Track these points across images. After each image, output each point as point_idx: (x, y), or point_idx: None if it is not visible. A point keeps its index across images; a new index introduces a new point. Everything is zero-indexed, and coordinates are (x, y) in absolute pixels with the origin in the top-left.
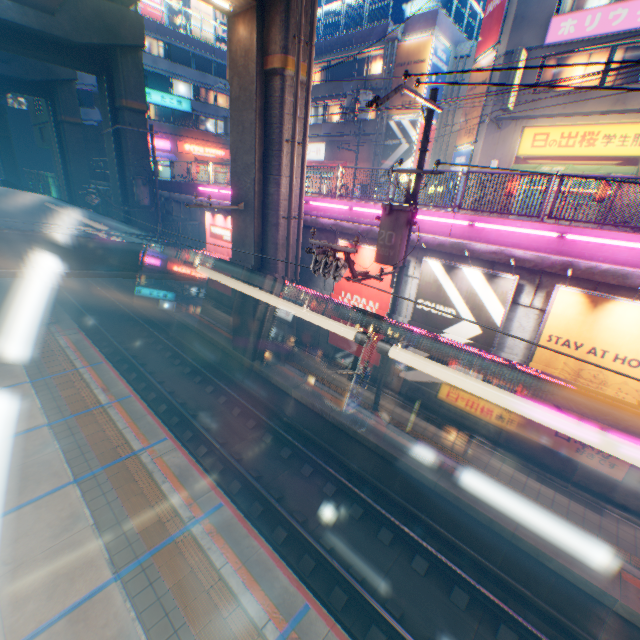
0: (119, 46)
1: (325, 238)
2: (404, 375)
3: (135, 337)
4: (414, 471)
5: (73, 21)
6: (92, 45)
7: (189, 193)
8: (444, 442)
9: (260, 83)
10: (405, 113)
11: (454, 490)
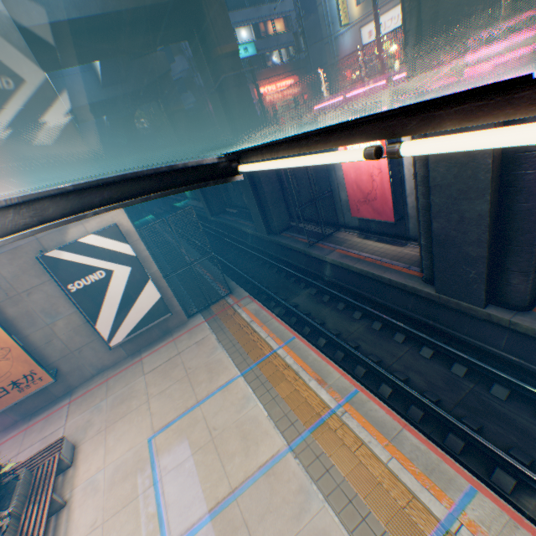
0: None
1: None
2: None
3: (293, 290)
4: None
5: None
6: None
7: (299, 121)
8: None
9: None
10: None
11: None
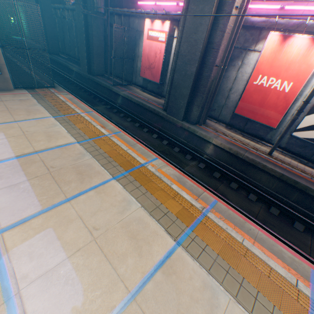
0: None
1: (249, 35)
2: (296, 134)
3: (97, 104)
4: (312, 191)
5: None
6: None
7: (128, 8)
8: None
9: None
10: None
11: None
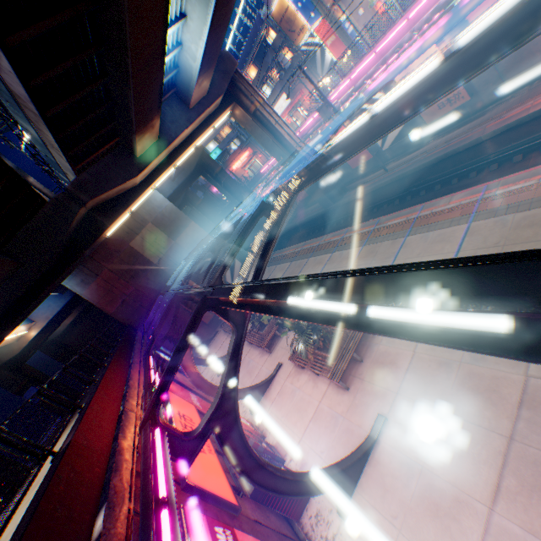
0: (200, 158)
1: None
2: (384, 149)
3: (291, 244)
4: (406, 173)
5: (188, 166)
6: (196, 166)
7: (259, 179)
8: (416, 155)
9: (254, 120)
10: (303, 37)
11: (420, 164)
